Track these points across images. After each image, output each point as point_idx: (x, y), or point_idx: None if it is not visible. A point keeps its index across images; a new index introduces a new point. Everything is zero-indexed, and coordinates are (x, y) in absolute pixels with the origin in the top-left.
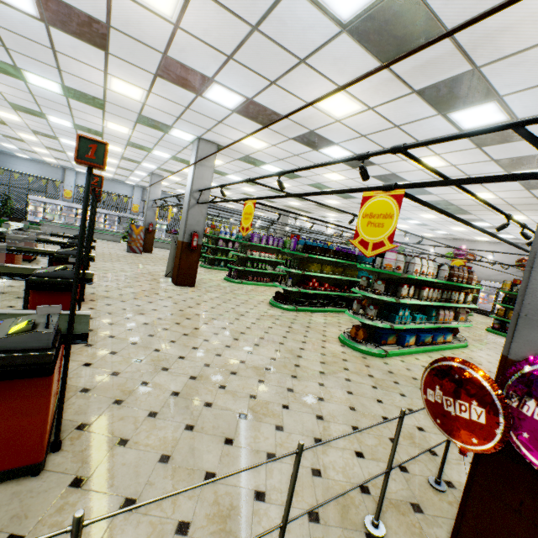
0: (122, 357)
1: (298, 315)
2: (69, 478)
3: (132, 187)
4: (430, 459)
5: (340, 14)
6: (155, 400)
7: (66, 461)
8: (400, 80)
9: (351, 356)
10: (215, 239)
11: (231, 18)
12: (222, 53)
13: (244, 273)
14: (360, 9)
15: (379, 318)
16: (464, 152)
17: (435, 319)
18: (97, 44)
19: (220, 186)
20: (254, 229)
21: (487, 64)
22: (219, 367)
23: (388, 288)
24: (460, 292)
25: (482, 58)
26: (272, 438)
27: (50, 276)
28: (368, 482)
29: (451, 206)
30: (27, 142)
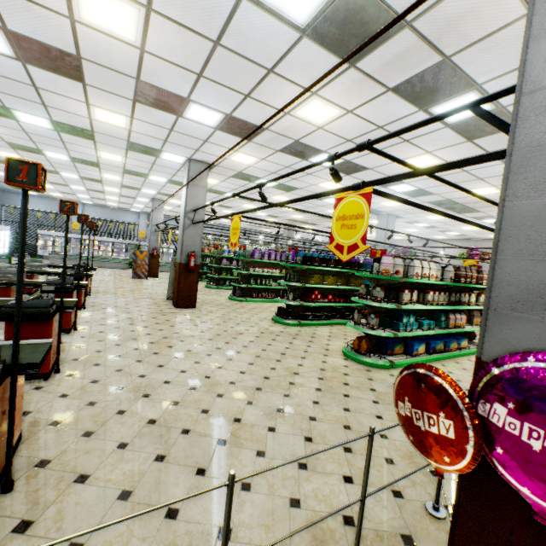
0: (103, 386)
1: (302, 330)
2: (13, 523)
3: (137, 214)
4: (431, 481)
5: (296, 19)
6: (128, 430)
7: (15, 503)
8: (372, 79)
9: (354, 370)
10: (219, 258)
11: (192, 36)
12: (191, 72)
13: (248, 291)
14: (314, 12)
15: (383, 327)
16: (456, 147)
17: (444, 323)
18: (74, 76)
19: (210, 204)
20: (259, 246)
21: (456, 52)
22: (206, 390)
23: (389, 295)
24: (470, 294)
25: (450, 47)
26: (251, 465)
27: (23, 306)
28: (354, 512)
29: (456, 205)
30: None
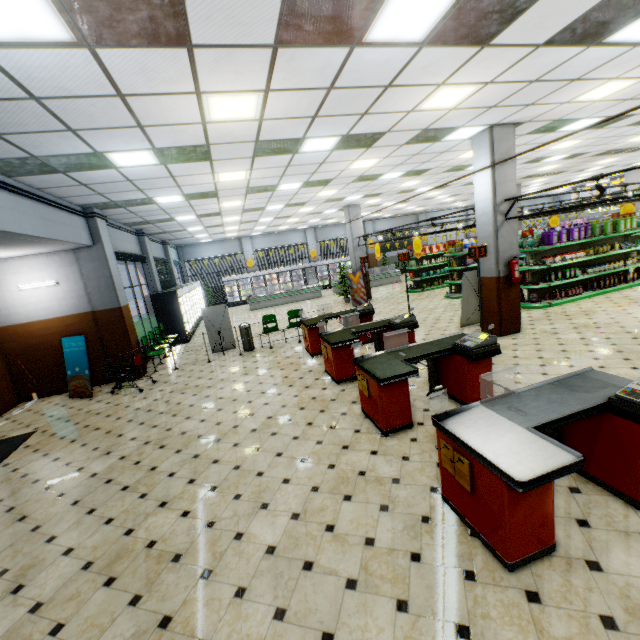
0: None
1: None
2: None
3: (302, 231)
4: None
5: None
6: None
7: None
8: None
9: None
10: (457, 257)
11: None
12: None
13: (540, 291)
14: None
15: None
16: None
17: None
18: (483, 38)
19: (595, 178)
20: None
21: None
22: None
23: None
24: None
25: None
26: None
27: None
28: None
29: None
30: (224, 225)
